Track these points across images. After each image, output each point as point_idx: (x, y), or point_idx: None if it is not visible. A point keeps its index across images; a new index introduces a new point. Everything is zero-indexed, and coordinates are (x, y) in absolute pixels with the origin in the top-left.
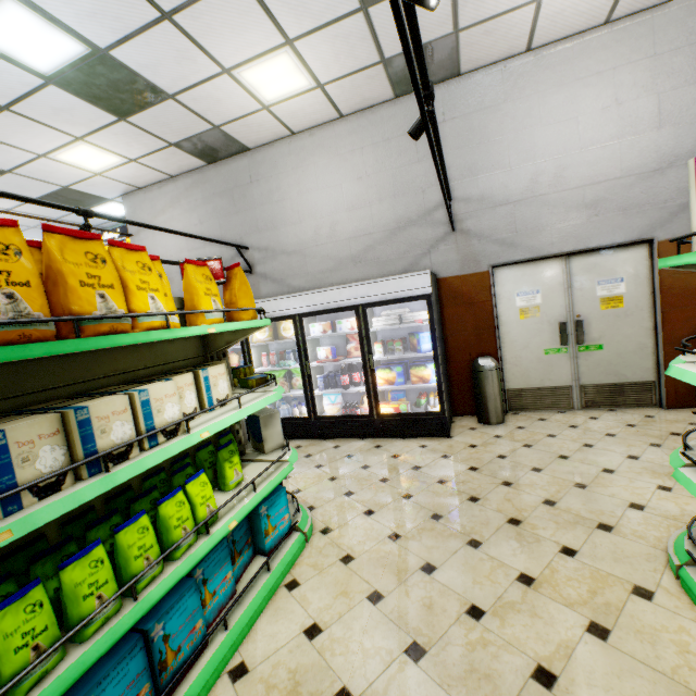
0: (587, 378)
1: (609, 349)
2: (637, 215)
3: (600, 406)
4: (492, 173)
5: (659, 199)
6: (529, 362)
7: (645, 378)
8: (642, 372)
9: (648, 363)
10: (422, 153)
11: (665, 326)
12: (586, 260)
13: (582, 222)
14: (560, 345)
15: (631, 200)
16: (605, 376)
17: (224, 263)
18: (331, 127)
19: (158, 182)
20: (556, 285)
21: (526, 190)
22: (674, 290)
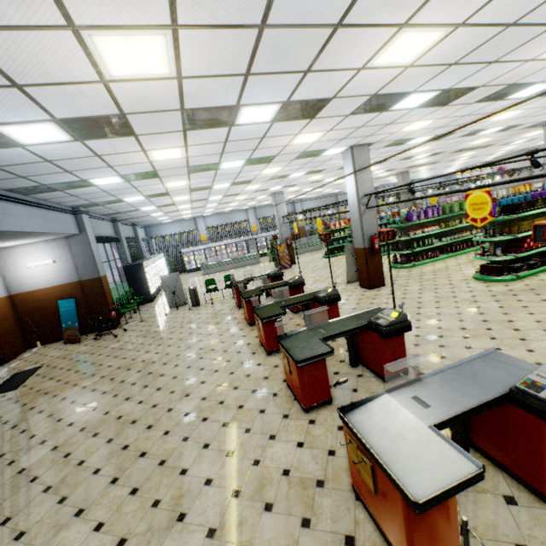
0: None
1: None
2: None
3: None
4: None
5: None
6: None
7: None
8: None
9: None
10: None
11: None
12: None
13: None
14: None
15: None
16: None
17: (522, 174)
18: None
19: (504, 155)
20: None
21: None
22: None
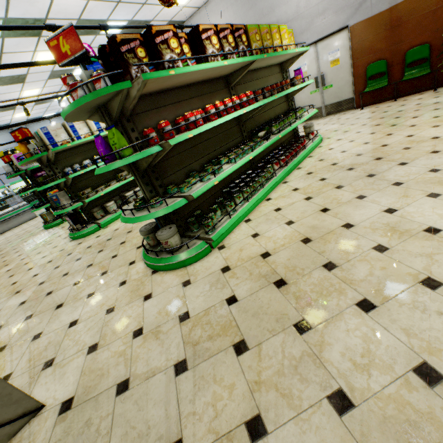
0: (327, 102)
1: (335, 86)
2: (341, 14)
3: (333, 113)
4: (280, 7)
5: (350, 2)
6: (305, 99)
7: (349, 97)
8: (348, 94)
9: (350, 89)
10: (251, 4)
11: (354, 70)
12: (323, 43)
13: (319, 24)
14: (316, 89)
15: (338, 6)
16: (334, 99)
17: None
18: (213, 0)
19: None
20: (312, 59)
21: (295, 13)
22: (358, 51)
